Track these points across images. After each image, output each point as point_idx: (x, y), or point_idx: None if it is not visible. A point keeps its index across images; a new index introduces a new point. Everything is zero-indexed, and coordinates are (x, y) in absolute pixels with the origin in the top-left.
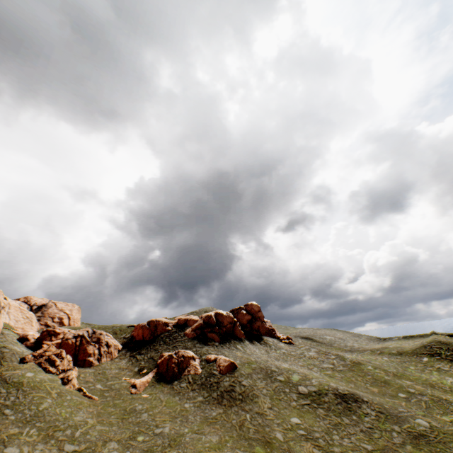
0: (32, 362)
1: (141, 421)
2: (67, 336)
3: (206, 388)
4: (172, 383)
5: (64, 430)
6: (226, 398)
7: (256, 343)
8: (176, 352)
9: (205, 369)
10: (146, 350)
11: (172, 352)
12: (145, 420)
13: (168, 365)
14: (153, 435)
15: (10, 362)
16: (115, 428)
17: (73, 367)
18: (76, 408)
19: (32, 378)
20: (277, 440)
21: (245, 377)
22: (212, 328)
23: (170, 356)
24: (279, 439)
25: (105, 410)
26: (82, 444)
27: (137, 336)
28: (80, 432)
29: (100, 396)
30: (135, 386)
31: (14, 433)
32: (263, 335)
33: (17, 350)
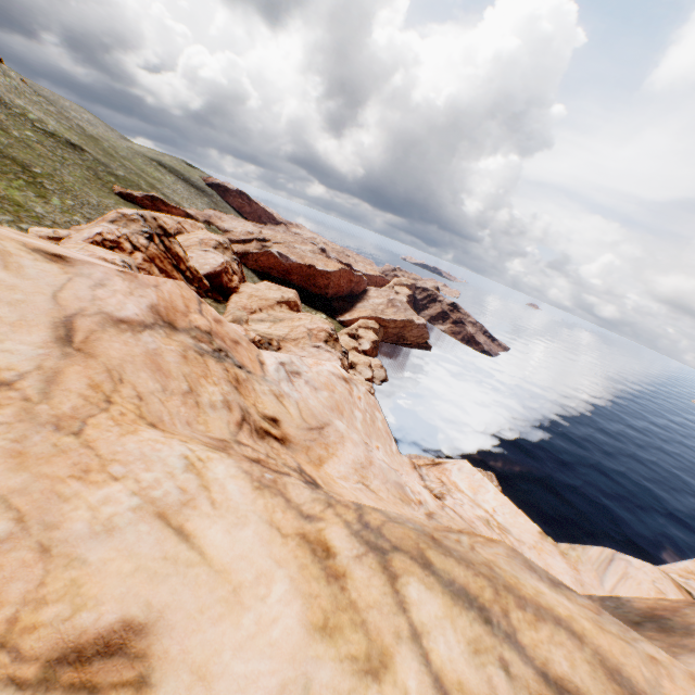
0: None
1: None
2: None
3: None
4: None
5: None
6: None
7: None
8: None
9: None
10: None
11: None
12: None
13: None
14: None
15: None
16: None
17: None
18: None
19: None
20: (15, 136)
21: None
22: None
23: None
24: (17, 136)
25: None
26: None
27: None
28: None
29: None
30: None
31: None
32: None
33: None
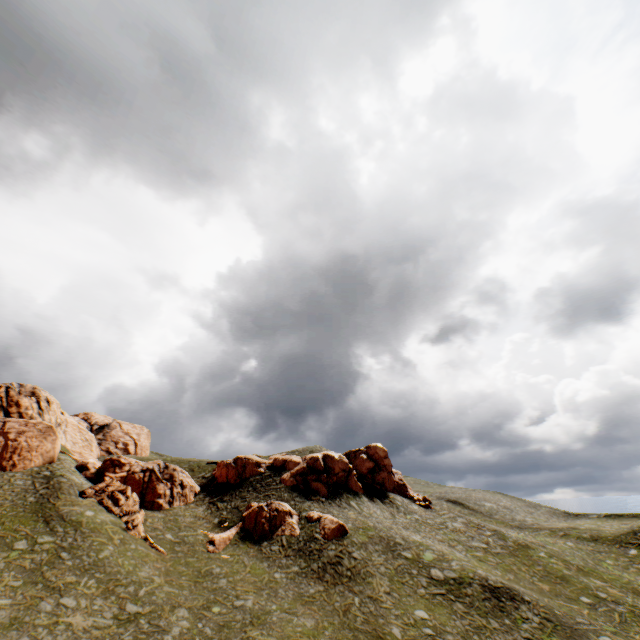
0: (92, 498)
1: (218, 588)
2: (134, 469)
3: (304, 556)
4: (260, 544)
5: (127, 586)
6: (330, 573)
7: (378, 502)
8: (268, 504)
9: (305, 531)
10: (230, 497)
11: (263, 502)
12: (223, 588)
13: (257, 520)
14: (232, 608)
15: (68, 494)
16: (185, 592)
17: (140, 509)
18: (141, 561)
19: (92, 517)
20: (393, 637)
21: (357, 547)
22: (318, 475)
23: (260, 508)
24: (395, 635)
25: (175, 568)
26: (146, 606)
27: (220, 477)
28: (144, 591)
29: (170, 549)
30: (213, 543)
31: (71, 581)
32: (389, 492)
33: (75, 480)
